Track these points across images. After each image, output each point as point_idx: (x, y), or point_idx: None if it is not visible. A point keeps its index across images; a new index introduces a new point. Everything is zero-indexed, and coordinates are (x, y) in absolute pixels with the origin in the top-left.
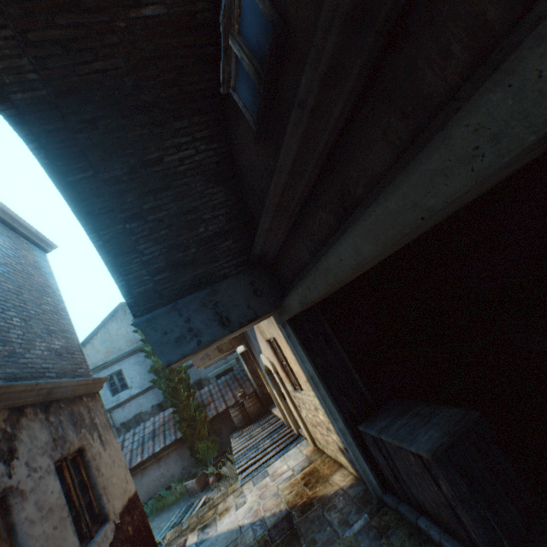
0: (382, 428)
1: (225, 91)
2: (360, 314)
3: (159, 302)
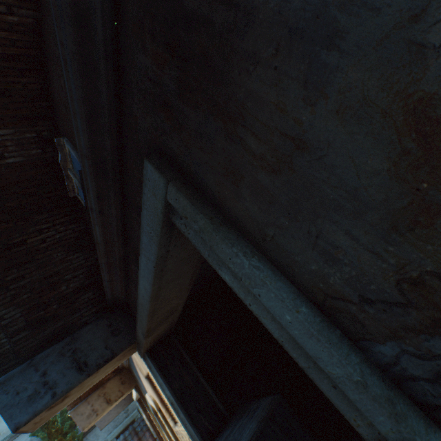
0: (226, 436)
1: (72, 195)
2: (212, 332)
3: (15, 362)
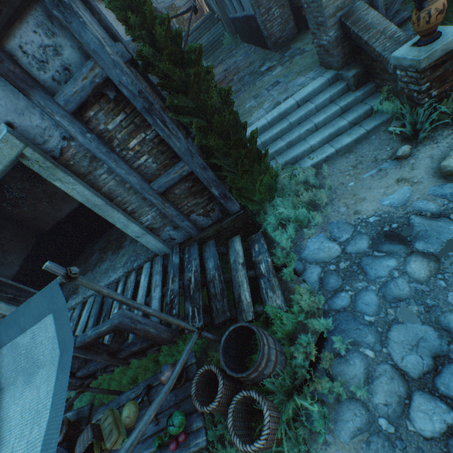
0: None
1: None
2: None
3: None
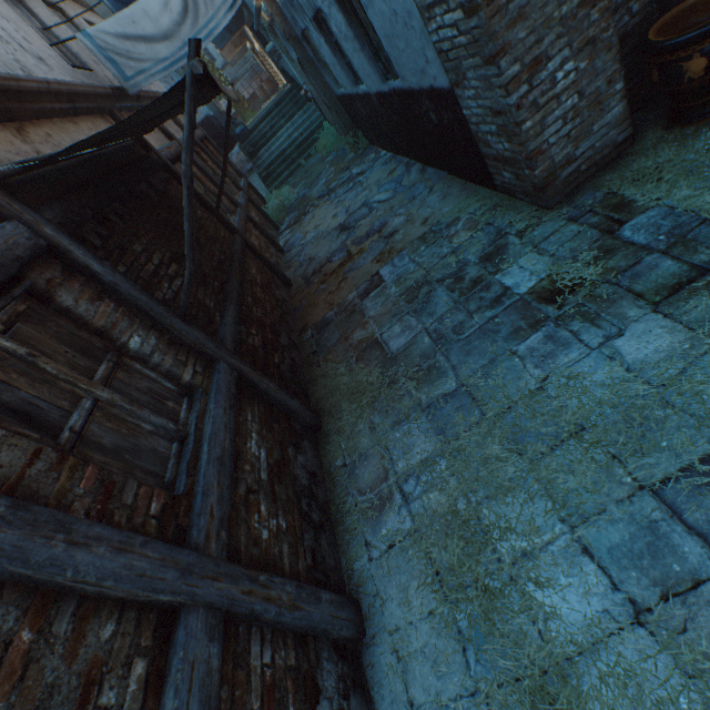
0: None
1: None
2: None
3: None
